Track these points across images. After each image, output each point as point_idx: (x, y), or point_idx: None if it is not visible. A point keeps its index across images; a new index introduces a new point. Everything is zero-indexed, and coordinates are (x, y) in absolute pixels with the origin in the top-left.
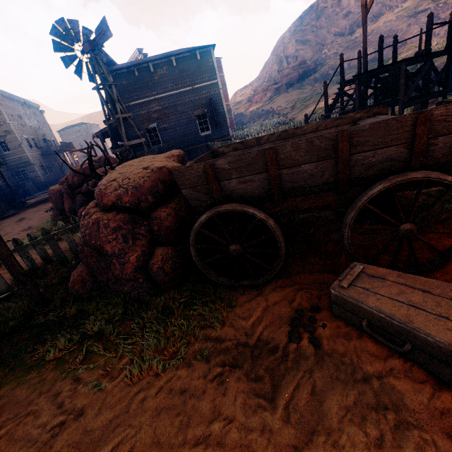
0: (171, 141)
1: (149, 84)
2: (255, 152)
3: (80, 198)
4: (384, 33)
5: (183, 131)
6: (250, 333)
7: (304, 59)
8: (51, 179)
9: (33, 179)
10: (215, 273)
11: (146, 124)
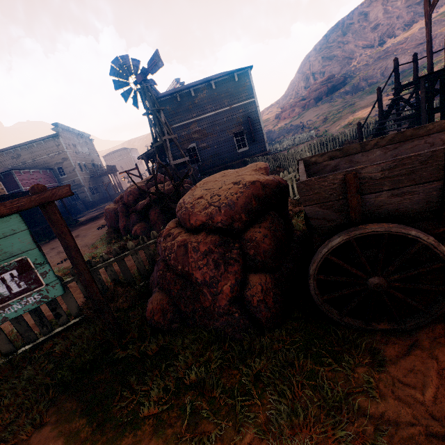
0: (210, 159)
1: (190, 107)
2: (428, 153)
3: (134, 216)
4: (420, 39)
5: (220, 148)
6: (439, 415)
7: (332, 74)
8: (97, 198)
9: (83, 199)
10: (336, 311)
11: (186, 144)
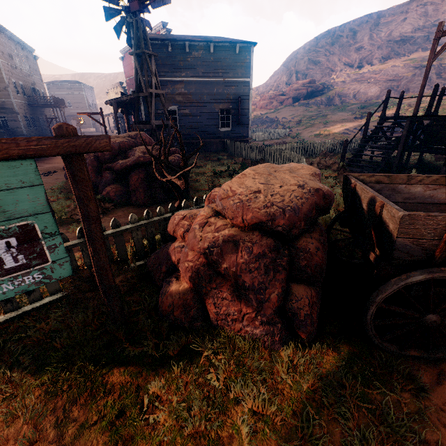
0: (189, 129)
1: (180, 64)
2: None
3: (109, 174)
4: (391, 76)
5: (203, 121)
6: None
7: (314, 79)
8: (33, 133)
9: (13, 129)
10: (377, 335)
11: (167, 104)
